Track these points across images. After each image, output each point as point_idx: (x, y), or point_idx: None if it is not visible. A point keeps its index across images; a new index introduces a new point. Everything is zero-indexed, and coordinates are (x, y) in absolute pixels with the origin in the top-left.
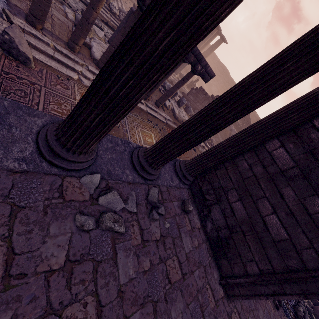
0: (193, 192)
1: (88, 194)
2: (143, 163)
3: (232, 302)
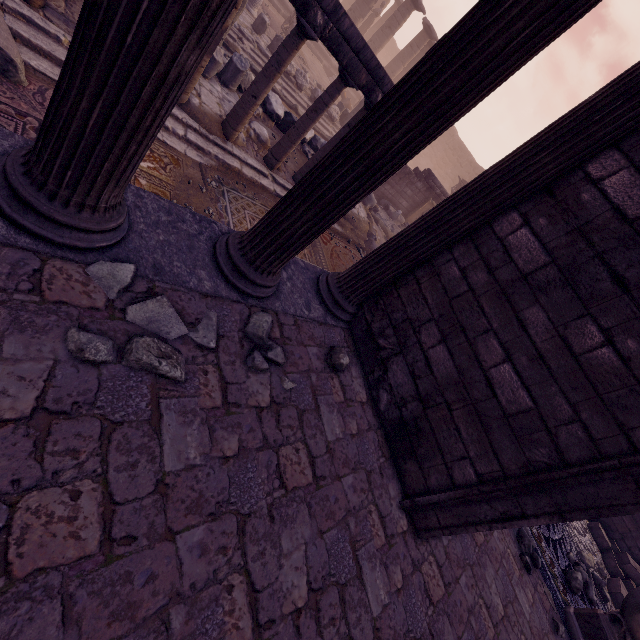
0: (355, 336)
1: (105, 298)
2: (238, 258)
3: (426, 545)
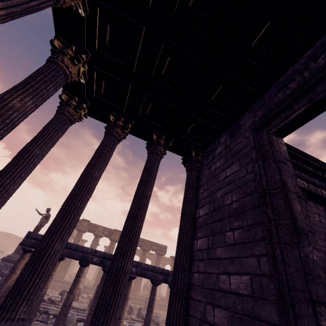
0: None
1: None
2: None
3: None
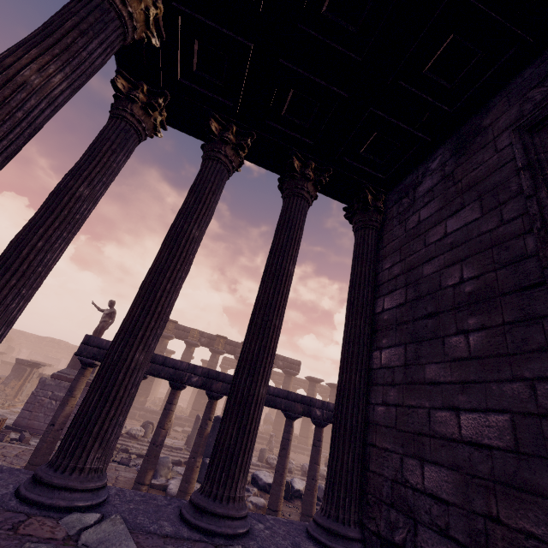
0: None
1: (65, 534)
2: (197, 497)
3: None
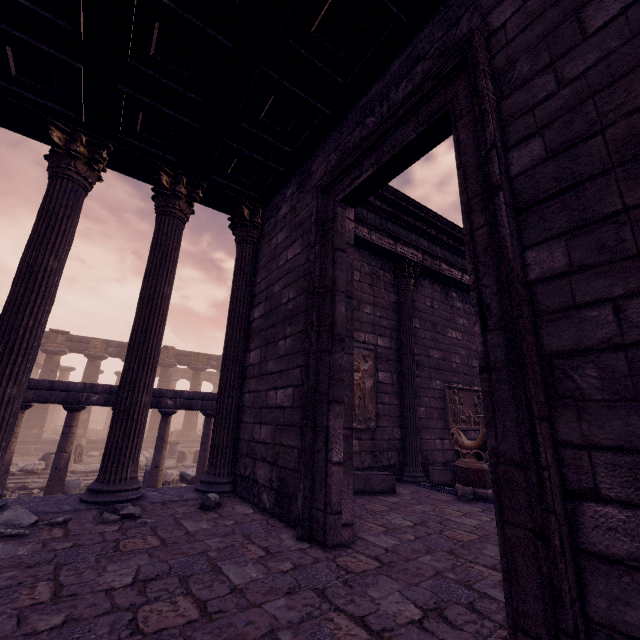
0: (239, 493)
1: None
2: (93, 485)
3: (345, 550)
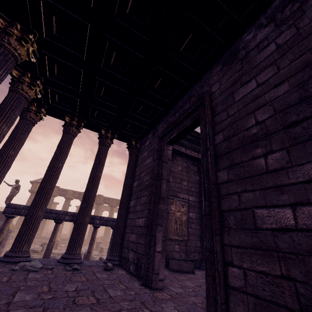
0: (121, 265)
1: (20, 266)
2: (63, 255)
3: (159, 291)
